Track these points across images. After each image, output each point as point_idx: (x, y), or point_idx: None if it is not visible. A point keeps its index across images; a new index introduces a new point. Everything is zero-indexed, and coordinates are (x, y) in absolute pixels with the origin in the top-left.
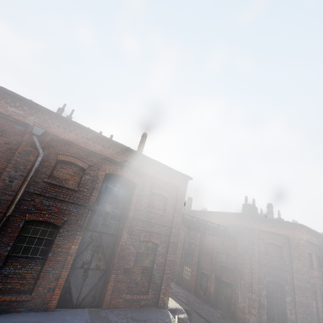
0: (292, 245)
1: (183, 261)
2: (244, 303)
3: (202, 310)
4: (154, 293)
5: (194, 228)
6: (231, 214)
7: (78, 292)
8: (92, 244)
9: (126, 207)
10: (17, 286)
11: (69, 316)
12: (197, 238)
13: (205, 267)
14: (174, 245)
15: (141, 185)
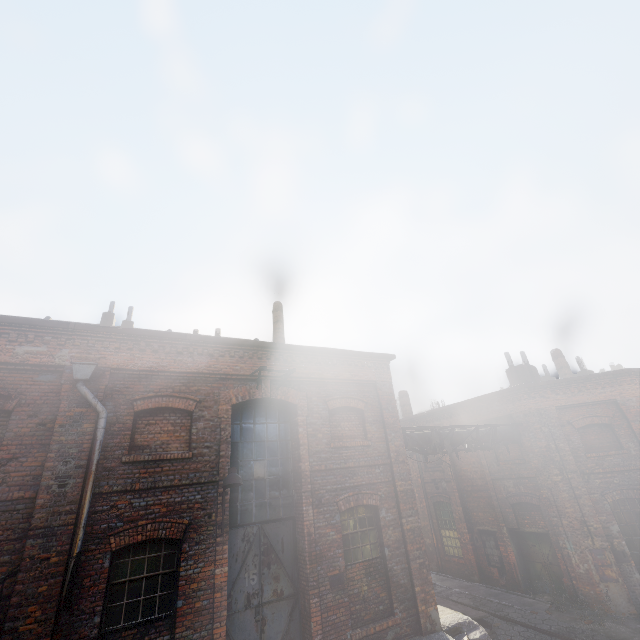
0: (630, 414)
1: (437, 522)
2: (584, 564)
3: (510, 608)
4: (405, 609)
5: (433, 449)
6: (492, 396)
7: None
8: (252, 551)
9: (292, 456)
10: None
11: None
12: (445, 467)
13: (483, 518)
14: (408, 496)
15: (306, 404)
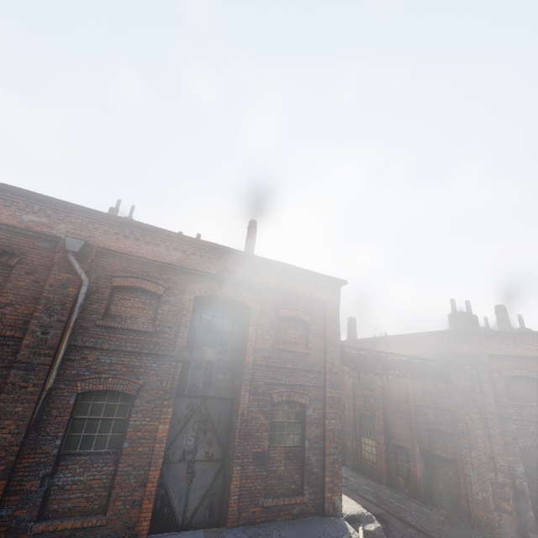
0: None
1: (359, 430)
2: (484, 493)
3: (408, 513)
4: (313, 492)
5: (366, 368)
6: (430, 334)
7: (184, 503)
8: (193, 418)
9: (240, 349)
10: (81, 504)
11: None
12: (375, 387)
13: (400, 435)
14: (334, 402)
15: (259, 308)
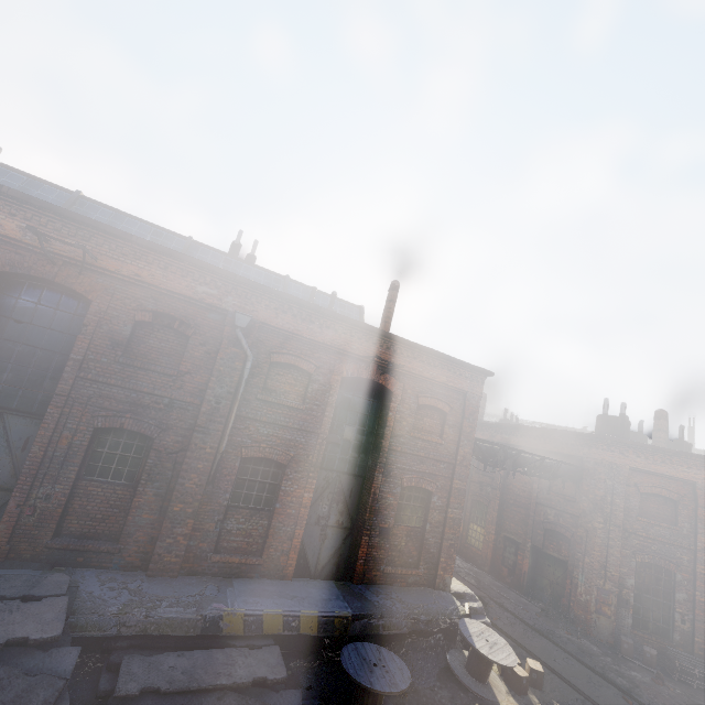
0: (702, 499)
1: (469, 515)
2: (587, 595)
3: (507, 600)
4: (427, 568)
5: (494, 462)
6: (572, 434)
7: (316, 558)
8: (328, 489)
9: (376, 431)
10: (243, 546)
11: (313, 588)
12: (496, 476)
13: (513, 529)
14: (459, 493)
15: (400, 394)
